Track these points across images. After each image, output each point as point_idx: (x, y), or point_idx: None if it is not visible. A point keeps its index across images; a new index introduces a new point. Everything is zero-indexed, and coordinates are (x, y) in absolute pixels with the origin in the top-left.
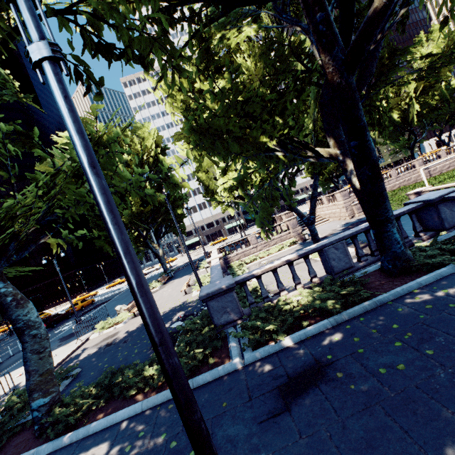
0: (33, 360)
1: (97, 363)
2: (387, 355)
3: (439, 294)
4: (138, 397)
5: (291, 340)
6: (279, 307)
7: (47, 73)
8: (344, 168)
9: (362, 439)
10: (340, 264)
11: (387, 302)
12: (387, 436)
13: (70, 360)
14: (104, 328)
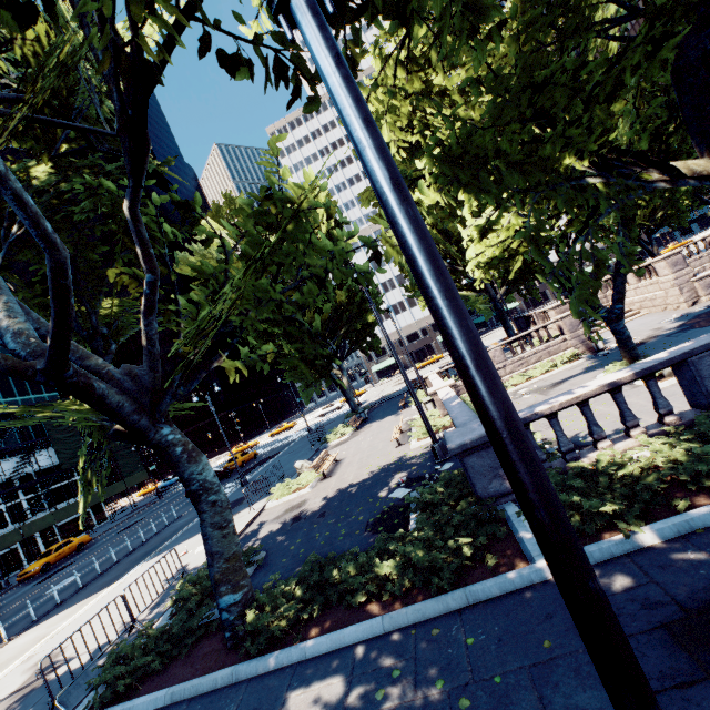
0: (215, 538)
1: (286, 546)
2: None
3: None
4: (372, 608)
5: (658, 534)
6: (607, 470)
7: (301, 15)
8: None
9: None
10: None
11: None
12: None
13: (245, 537)
14: (284, 494)
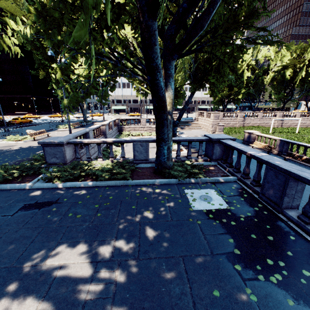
0: None
1: None
2: (84, 209)
3: (152, 191)
4: None
5: (65, 185)
6: (82, 165)
7: None
8: None
9: (14, 238)
10: (140, 155)
11: (130, 185)
12: (23, 241)
13: None
14: (10, 140)
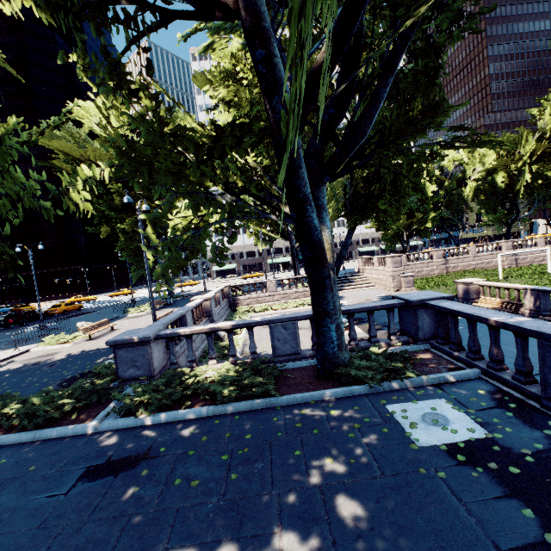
0: None
1: (3, 381)
2: (202, 466)
3: (323, 414)
4: None
5: (157, 419)
6: (183, 377)
7: None
8: None
9: (76, 547)
10: (284, 346)
11: (277, 406)
12: None
13: None
14: (50, 344)
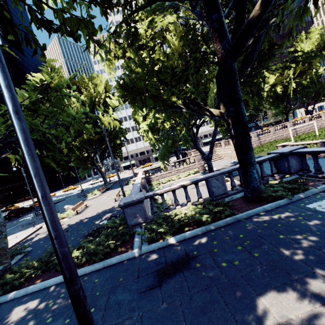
0: None
1: (43, 245)
2: (231, 255)
3: (274, 217)
4: None
5: (175, 240)
6: (172, 216)
7: None
8: (228, 124)
9: (199, 307)
10: (218, 190)
11: (241, 219)
12: (214, 306)
13: (25, 241)
14: None
